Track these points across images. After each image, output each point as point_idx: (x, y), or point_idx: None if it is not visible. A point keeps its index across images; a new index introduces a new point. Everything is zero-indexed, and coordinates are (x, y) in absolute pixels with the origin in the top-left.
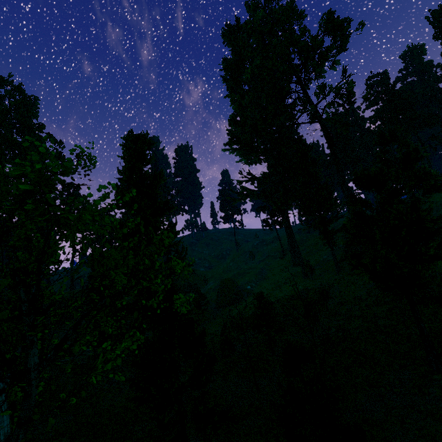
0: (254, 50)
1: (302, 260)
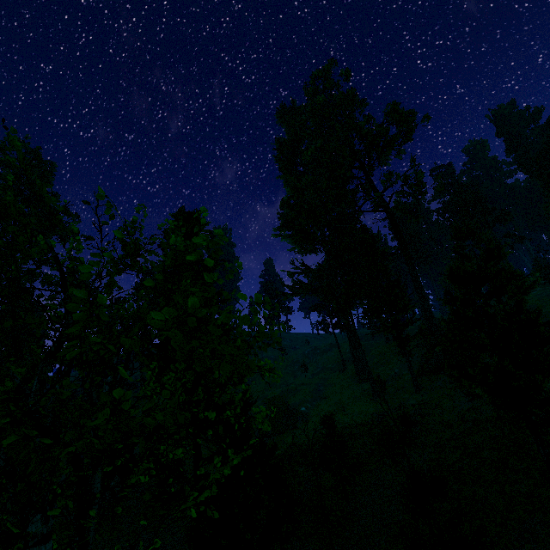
0: (314, 132)
1: (370, 374)
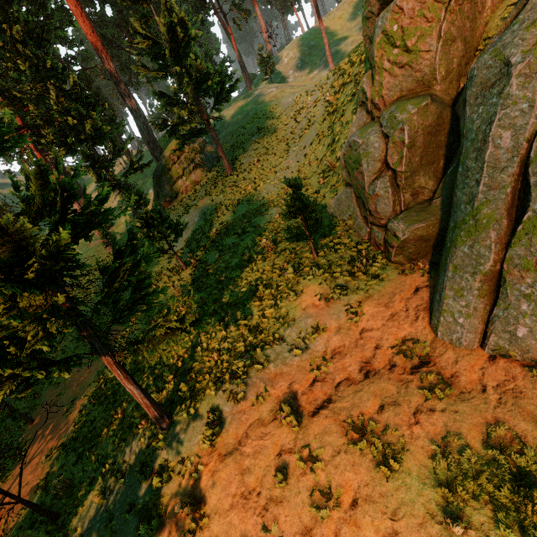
0: None
1: None
